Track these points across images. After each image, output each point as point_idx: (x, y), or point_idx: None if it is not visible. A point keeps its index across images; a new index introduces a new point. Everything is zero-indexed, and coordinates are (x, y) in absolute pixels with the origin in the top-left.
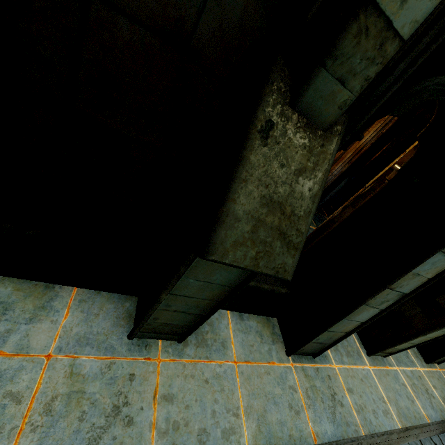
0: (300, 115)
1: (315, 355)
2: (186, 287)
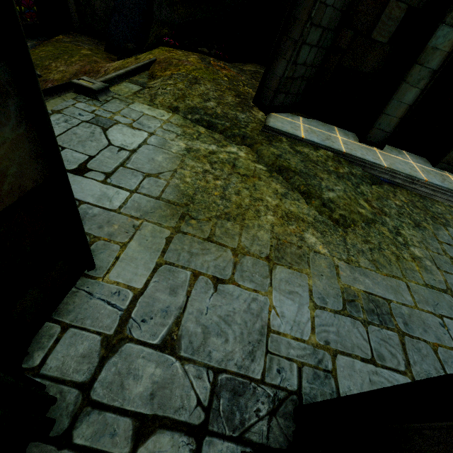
0: None
1: None
2: None
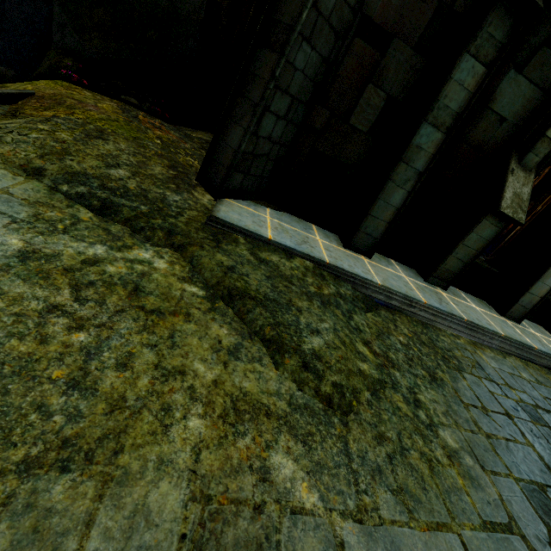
0: (521, 166)
1: (519, 321)
2: (470, 239)
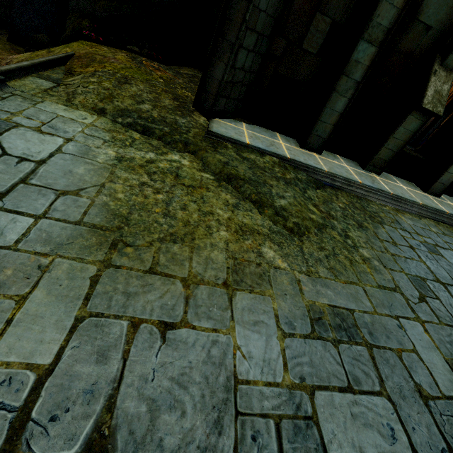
0: (443, 67)
1: (439, 196)
2: (399, 133)
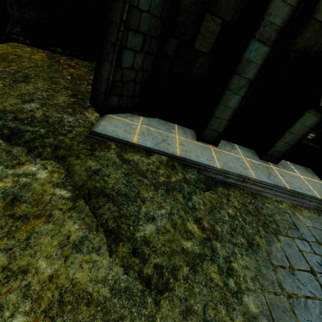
0: None
1: None
2: (295, 128)
